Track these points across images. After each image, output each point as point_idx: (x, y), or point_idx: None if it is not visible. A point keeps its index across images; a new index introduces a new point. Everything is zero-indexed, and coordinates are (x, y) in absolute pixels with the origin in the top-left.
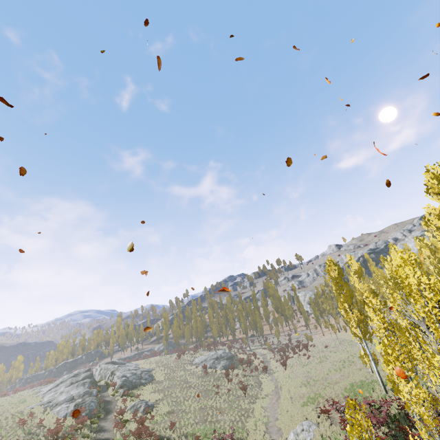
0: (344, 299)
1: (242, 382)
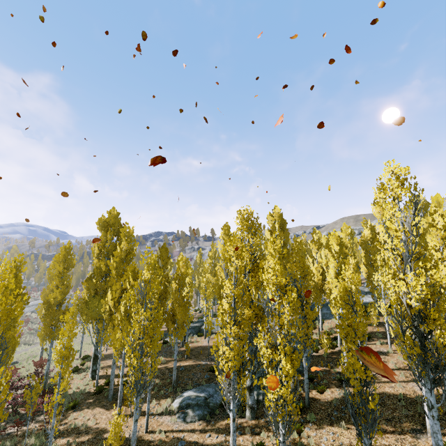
0: (44, 291)
1: (31, 329)
